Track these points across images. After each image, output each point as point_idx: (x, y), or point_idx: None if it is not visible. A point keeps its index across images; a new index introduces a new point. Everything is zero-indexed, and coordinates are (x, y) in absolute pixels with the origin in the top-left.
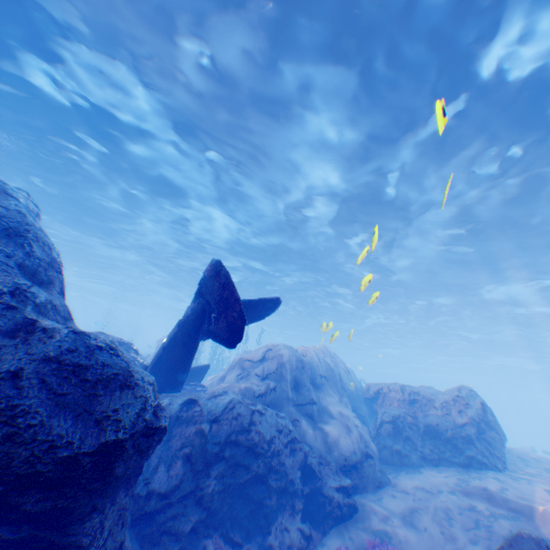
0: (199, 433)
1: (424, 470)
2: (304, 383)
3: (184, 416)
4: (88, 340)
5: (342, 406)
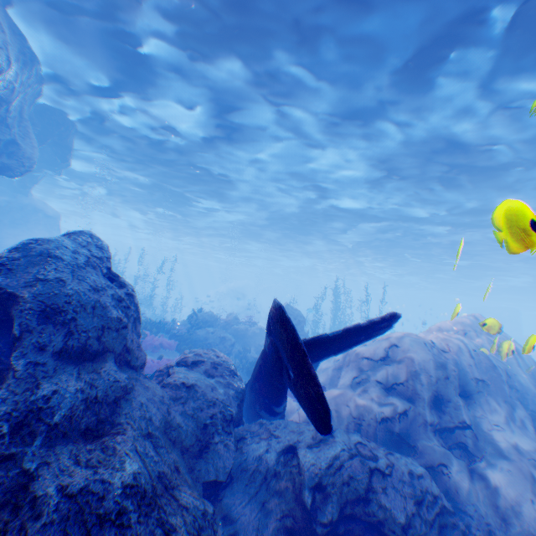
0: (301, 505)
1: None
2: (449, 397)
3: (282, 472)
4: (89, 505)
5: (518, 434)
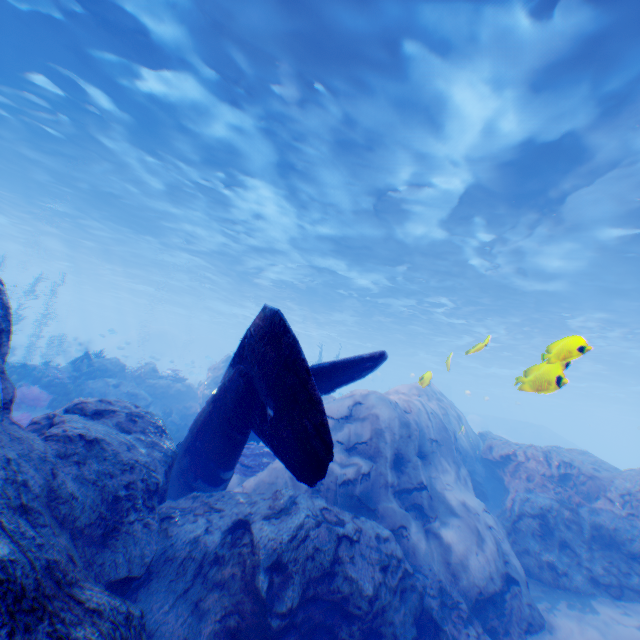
0: (253, 595)
1: (599, 607)
2: (409, 457)
3: (228, 555)
4: None
5: (464, 490)
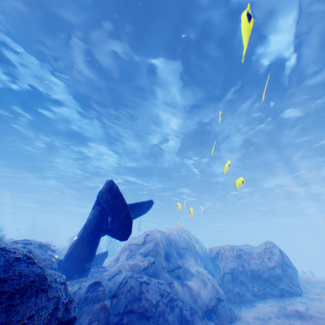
0: (104, 309)
1: (256, 303)
2: (172, 254)
3: (91, 297)
4: (8, 255)
5: (198, 266)
